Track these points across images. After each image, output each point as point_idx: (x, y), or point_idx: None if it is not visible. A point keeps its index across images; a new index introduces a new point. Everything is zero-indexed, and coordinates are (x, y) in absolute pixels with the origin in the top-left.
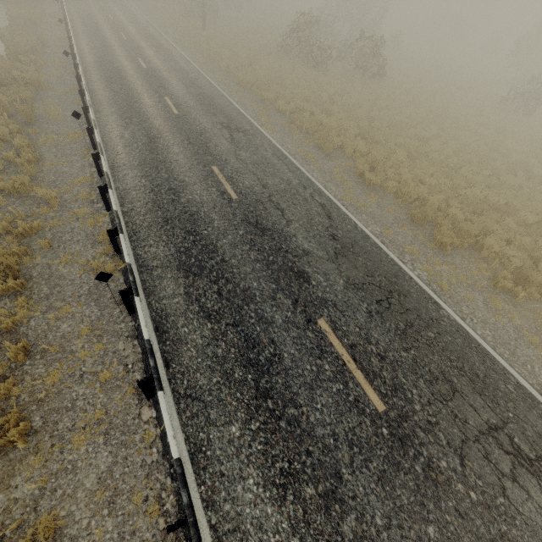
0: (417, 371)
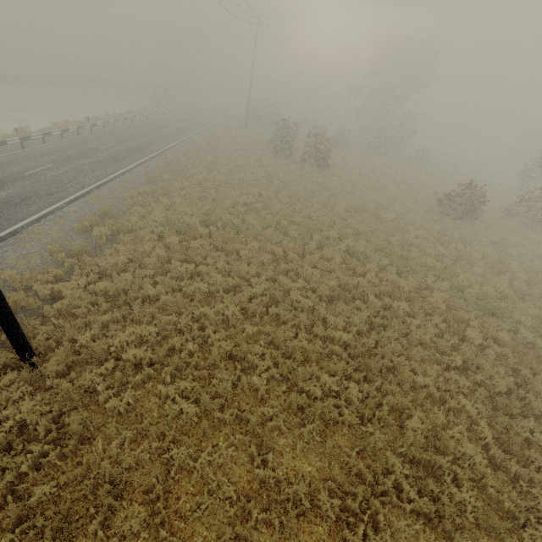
0: None
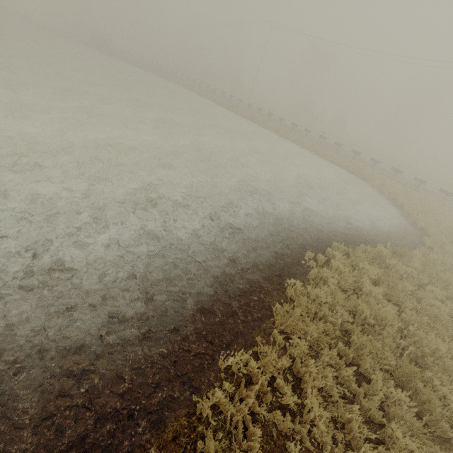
0: None
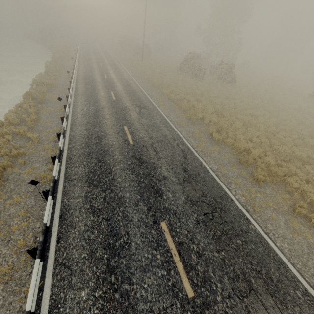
0: (223, 269)
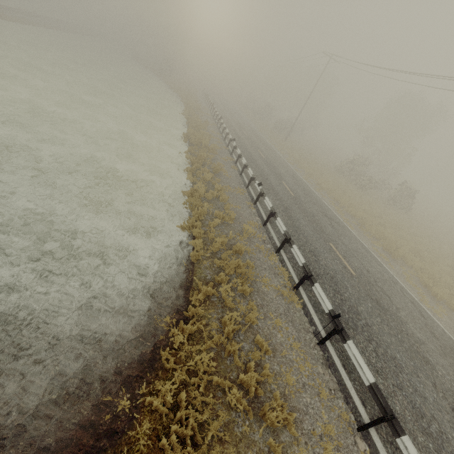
0: None
